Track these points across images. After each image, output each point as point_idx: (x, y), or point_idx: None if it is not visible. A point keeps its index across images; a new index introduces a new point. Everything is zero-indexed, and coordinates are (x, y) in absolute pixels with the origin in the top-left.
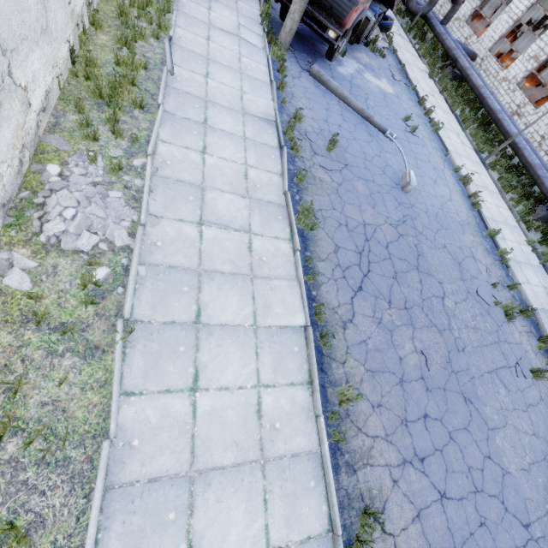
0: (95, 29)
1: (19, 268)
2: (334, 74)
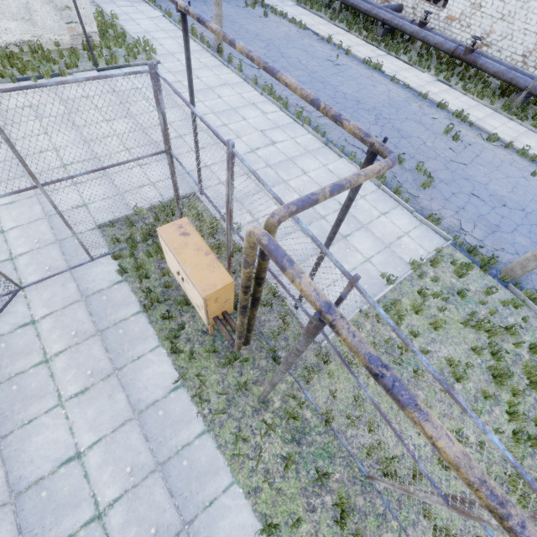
0: None
1: None
2: None
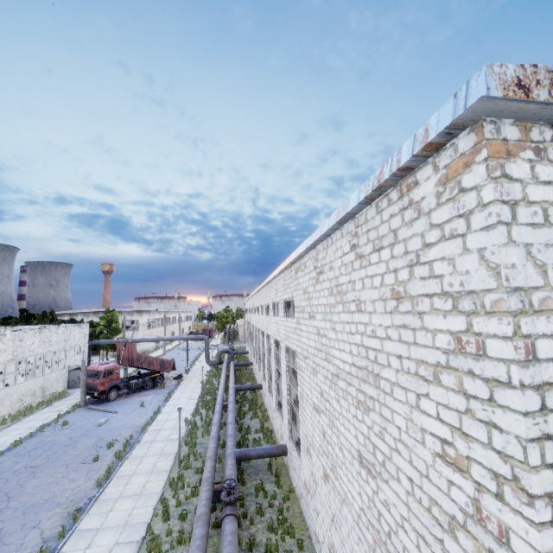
0: None
1: None
2: (109, 404)
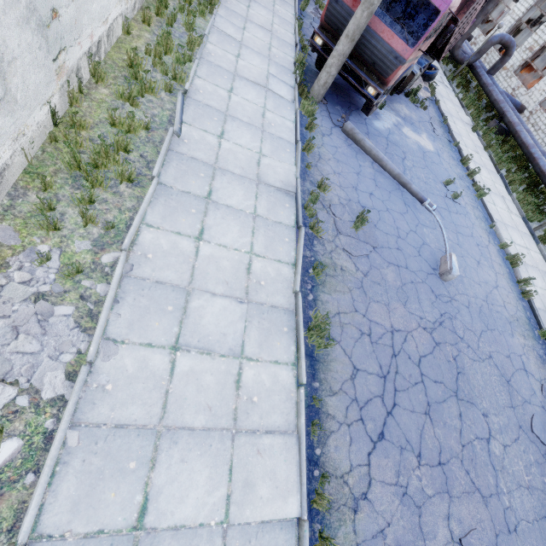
0: (95, 82)
1: None
2: (369, 130)
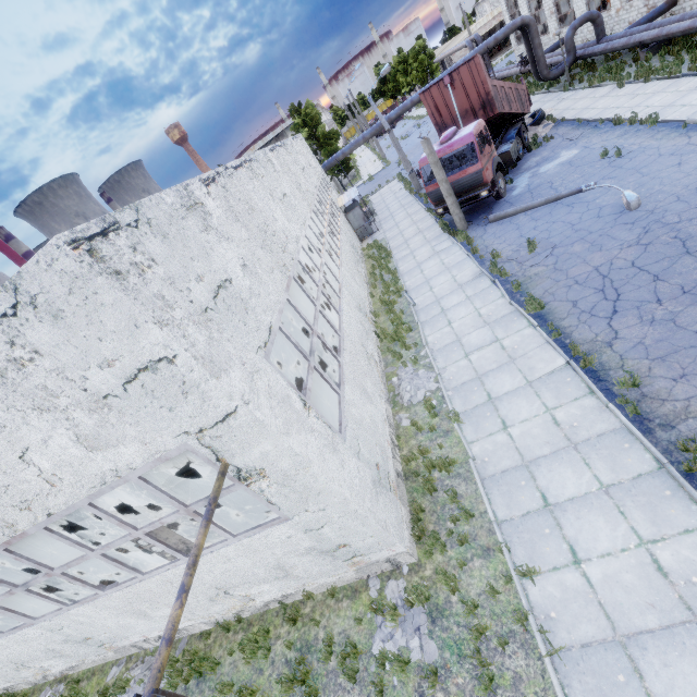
0: (378, 318)
1: (404, 419)
2: (511, 202)
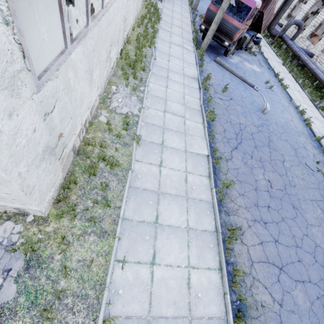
0: (128, 44)
1: (103, 115)
2: (227, 62)
